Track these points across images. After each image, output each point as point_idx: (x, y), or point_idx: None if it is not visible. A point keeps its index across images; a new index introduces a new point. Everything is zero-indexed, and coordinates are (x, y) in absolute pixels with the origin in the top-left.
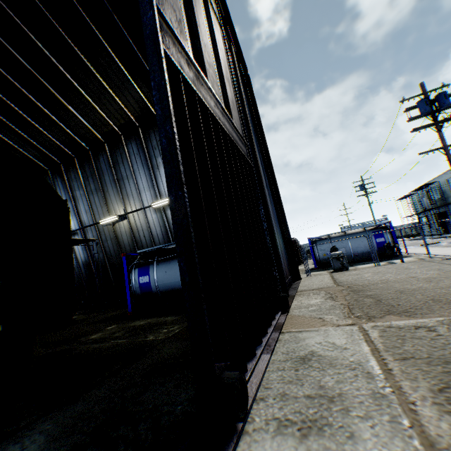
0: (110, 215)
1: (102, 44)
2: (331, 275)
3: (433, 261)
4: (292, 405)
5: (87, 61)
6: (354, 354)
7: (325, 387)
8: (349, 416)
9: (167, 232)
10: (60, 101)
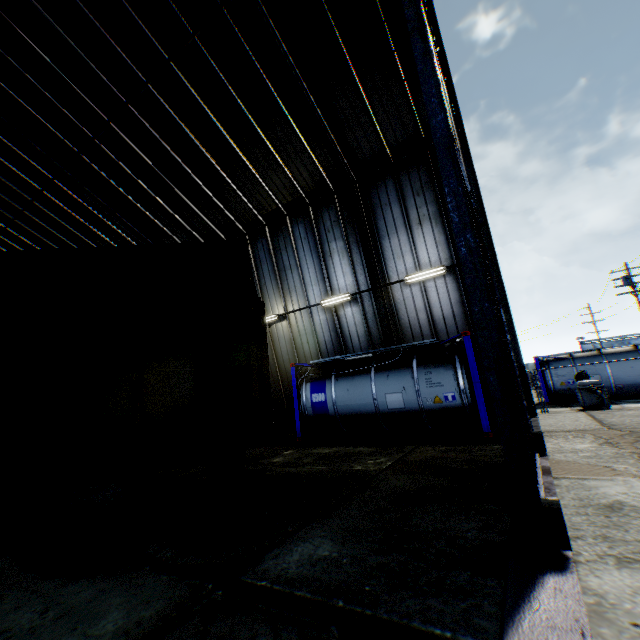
0: (266, 314)
1: (281, 111)
2: (587, 413)
3: None
4: (623, 546)
5: (261, 132)
6: None
7: None
8: None
9: (338, 338)
10: (224, 179)
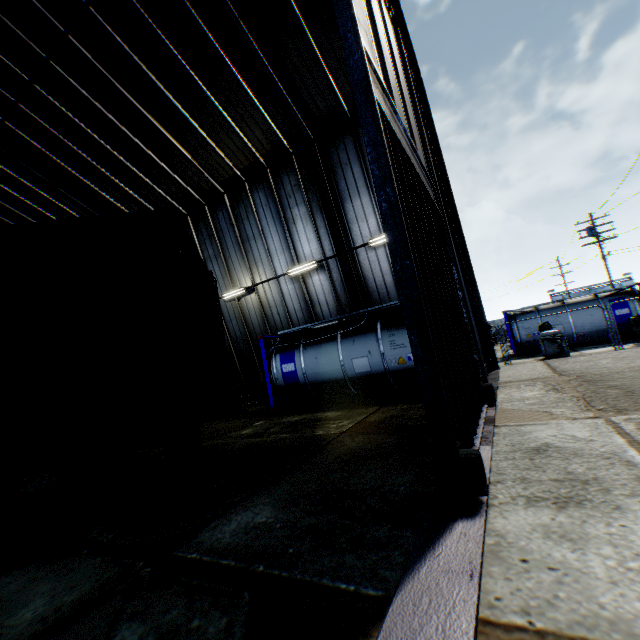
0: (233, 287)
1: (224, 62)
2: (545, 362)
3: None
4: (537, 486)
5: (205, 88)
6: (604, 446)
7: (574, 473)
8: (610, 494)
9: (308, 307)
10: (172, 144)
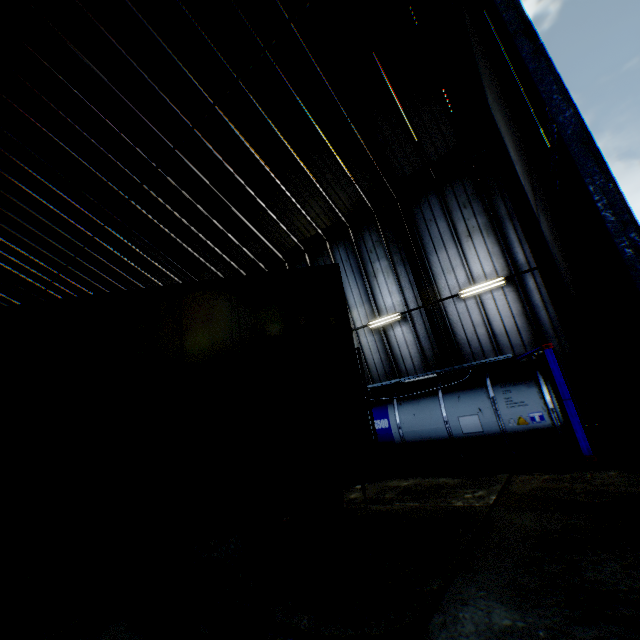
0: None
1: (321, 139)
2: None
3: None
4: None
5: (301, 162)
6: None
7: None
8: None
9: (389, 360)
10: (264, 210)
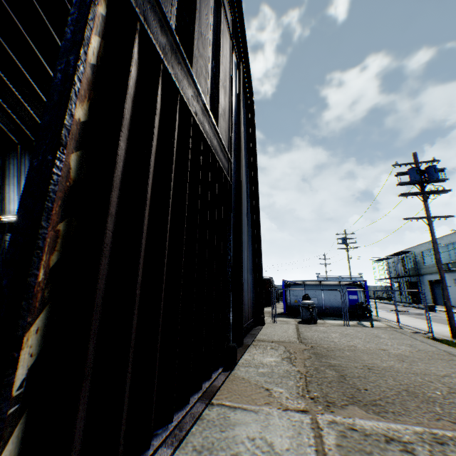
0: None
1: None
2: (297, 326)
3: (405, 333)
4: None
5: None
6: None
7: None
8: None
9: None
10: (50, 75)
